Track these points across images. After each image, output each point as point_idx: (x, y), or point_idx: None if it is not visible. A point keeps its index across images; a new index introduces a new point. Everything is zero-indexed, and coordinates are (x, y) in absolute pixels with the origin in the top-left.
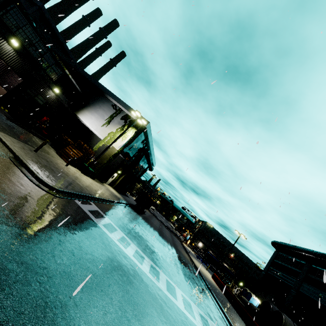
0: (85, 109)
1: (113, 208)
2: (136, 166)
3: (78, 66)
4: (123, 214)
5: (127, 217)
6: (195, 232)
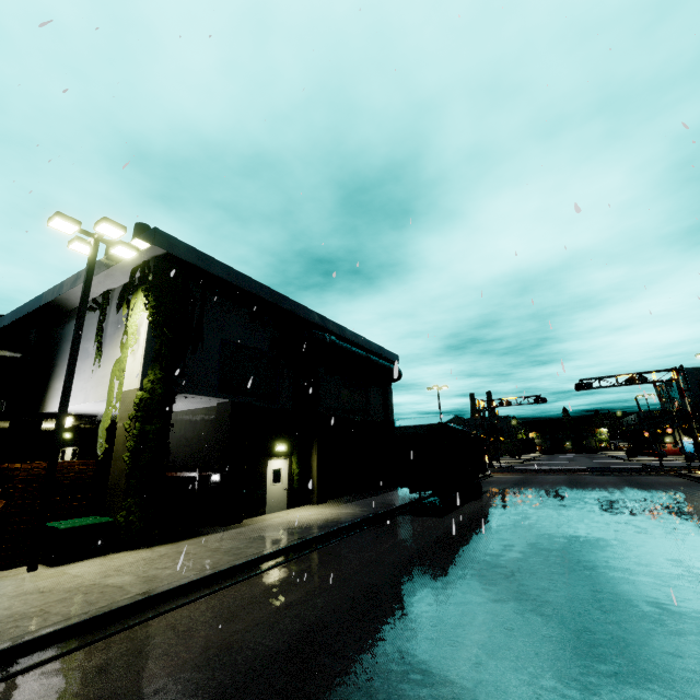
0: (52, 381)
1: (151, 635)
2: (336, 396)
3: (1, 319)
4: (256, 613)
5: (295, 611)
6: (693, 412)
